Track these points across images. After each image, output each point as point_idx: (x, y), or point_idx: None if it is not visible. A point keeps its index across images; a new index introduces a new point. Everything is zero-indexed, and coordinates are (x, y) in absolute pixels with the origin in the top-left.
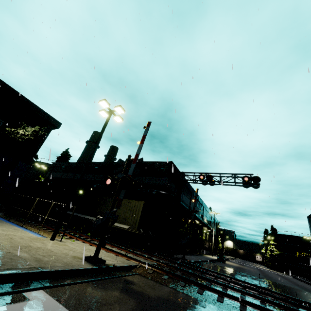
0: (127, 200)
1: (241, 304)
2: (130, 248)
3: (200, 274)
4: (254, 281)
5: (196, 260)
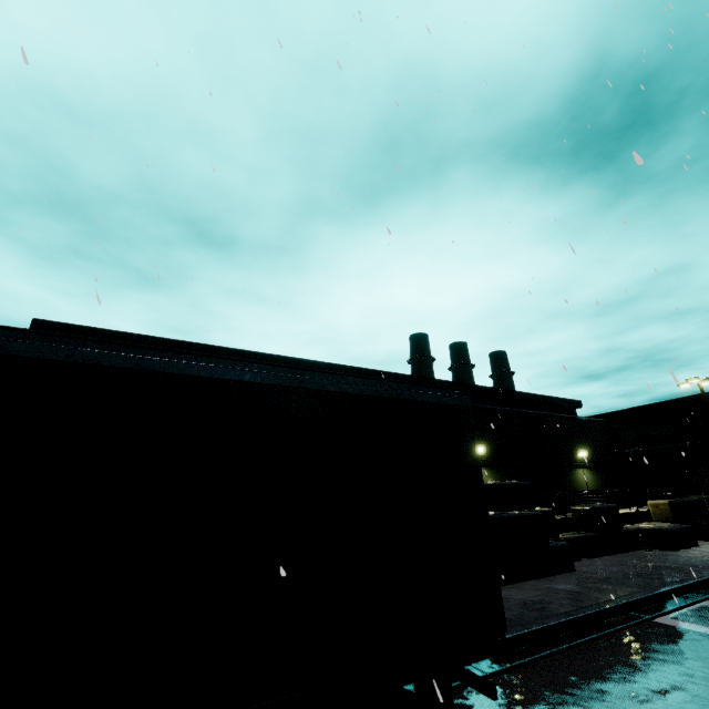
0: None
1: None
2: None
3: None
4: None
5: None
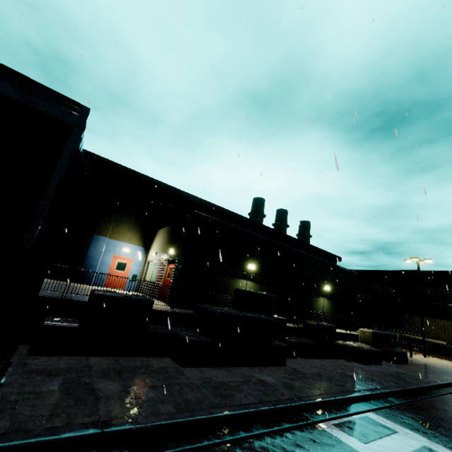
0: (431, 319)
1: None
2: None
3: None
4: None
5: None
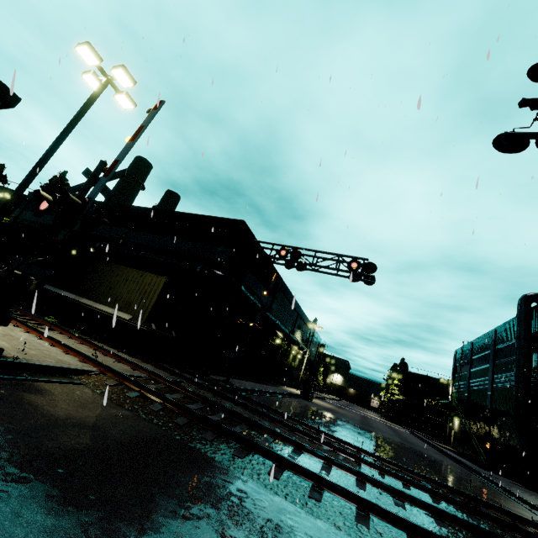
0: (138, 272)
1: (241, 447)
2: (126, 352)
3: (229, 404)
4: (333, 427)
5: (254, 388)
